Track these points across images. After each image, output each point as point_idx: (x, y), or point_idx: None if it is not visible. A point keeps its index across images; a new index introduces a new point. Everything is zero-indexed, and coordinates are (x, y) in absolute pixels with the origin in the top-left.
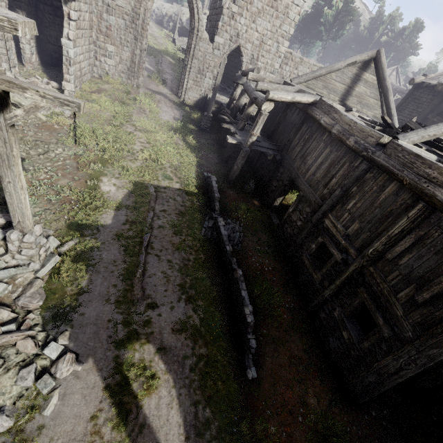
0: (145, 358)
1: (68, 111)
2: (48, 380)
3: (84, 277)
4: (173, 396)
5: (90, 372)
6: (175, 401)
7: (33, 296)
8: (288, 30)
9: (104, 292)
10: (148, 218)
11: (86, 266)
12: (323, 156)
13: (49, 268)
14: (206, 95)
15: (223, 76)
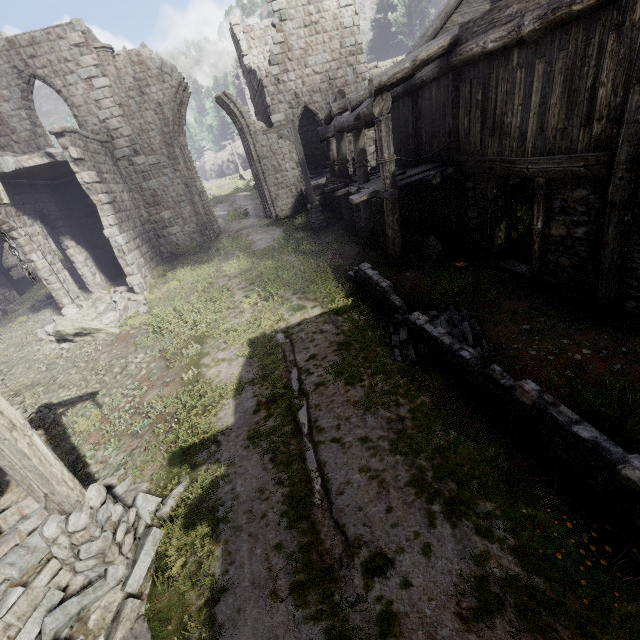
0: None
1: (143, 307)
2: None
3: (213, 553)
4: None
5: None
6: None
7: None
8: (354, 41)
9: (261, 574)
10: (291, 382)
11: (212, 526)
12: (538, 86)
13: (147, 562)
14: (300, 191)
15: (311, 161)
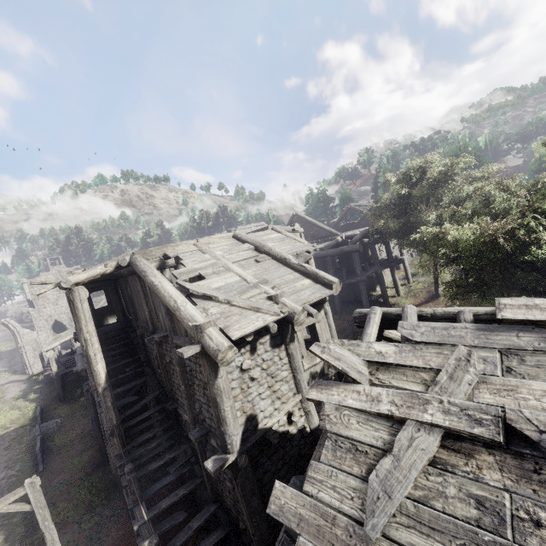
0: None
1: None
2: None
3: None
4: None
5: None
6: None
7: None
8: None
9: None
10: None
11: None
12: None
13: None
14: None
15: None
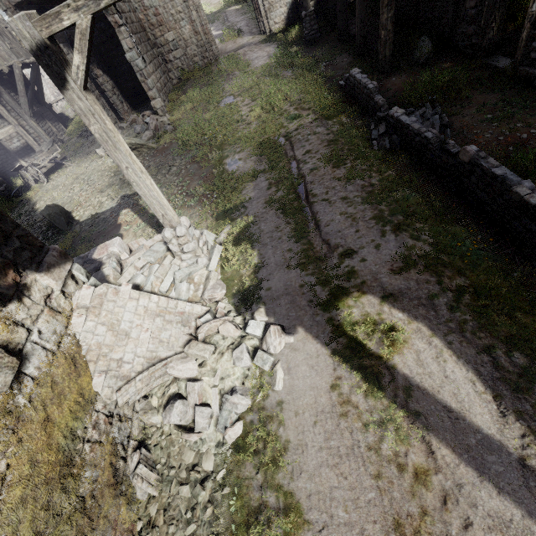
0: (369, 312)
1: (169, 127)
2: (264, 356)
3: (253, 254)
4: (439, 347)
5: (305, 342)
6: (445, 352)
7: (214, 287)
8: None
9: (281, 260)
10: (292, 169)
11: (250, 244)
12: None
13: (216, 260)
14: None
15: None
